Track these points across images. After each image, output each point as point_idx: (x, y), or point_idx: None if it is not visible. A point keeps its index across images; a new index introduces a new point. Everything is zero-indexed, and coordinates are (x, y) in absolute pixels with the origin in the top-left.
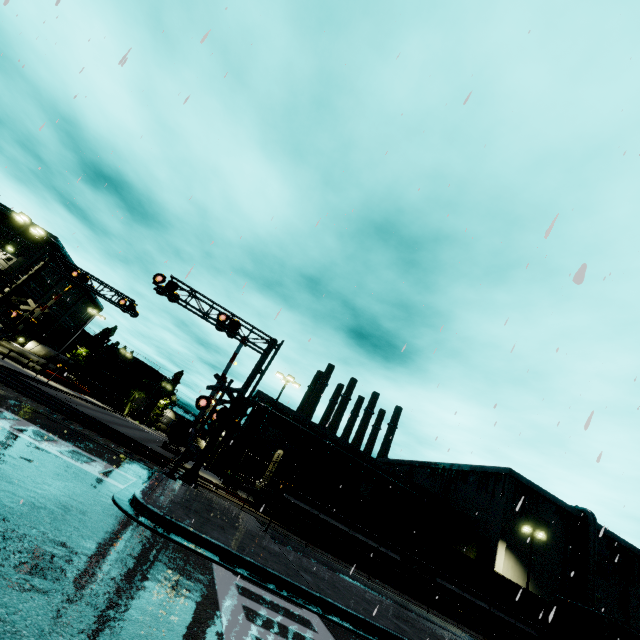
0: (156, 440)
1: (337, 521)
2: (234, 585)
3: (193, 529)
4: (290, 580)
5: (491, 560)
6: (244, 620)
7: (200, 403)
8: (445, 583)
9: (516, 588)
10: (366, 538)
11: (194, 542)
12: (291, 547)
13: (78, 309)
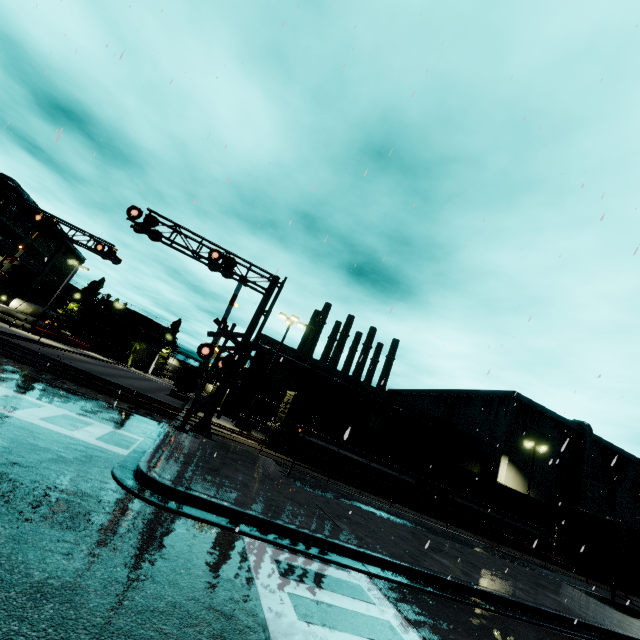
0: (163, 388)
1: (353, 453)
2: (272, 563)
3: (214, 499)
4: (331, 540)
5: (494, 473)
6: (296, 622)
7: (202, 352)
8: (457, 499)
9: (521, 497)
10: (382, 466)
11: (217, 513)
12: (314, 486)
13: (58, 262)
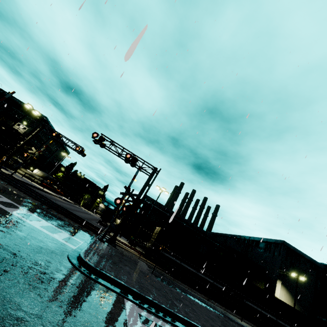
0: (95, 219)
1: (189, 266)
2: (137, 315)
3: (113, 276)
4: (169, 309)
5: (272, 290)
6: None
7: (116, 201)
8: (248, 303)
9: (289, 308)
10: (205, 276)
11: (113, 284)
12: (165, 281)
13: (58, 153)
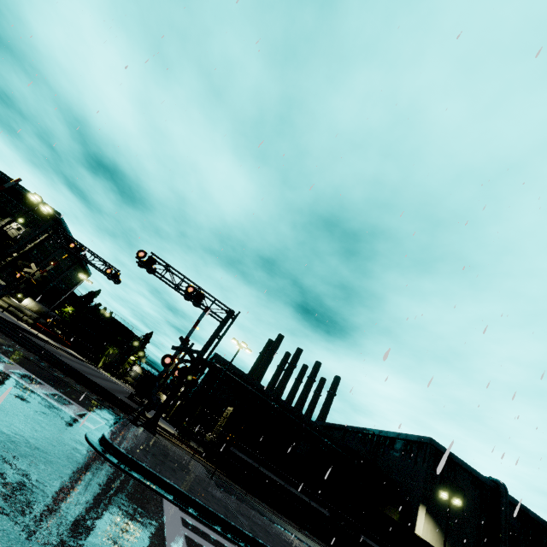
0: (124, 391)
1: (275, 475)
2: (179, 518)
3: (149, 468)
4: (227, 519)
5: (412, 523)
6: (185, 546)
7: (165, 361)
8: (368, 540)
9: None
10: (300, 493)
11: (149, 479)
12: (232, 495)
13: (70, 273)
